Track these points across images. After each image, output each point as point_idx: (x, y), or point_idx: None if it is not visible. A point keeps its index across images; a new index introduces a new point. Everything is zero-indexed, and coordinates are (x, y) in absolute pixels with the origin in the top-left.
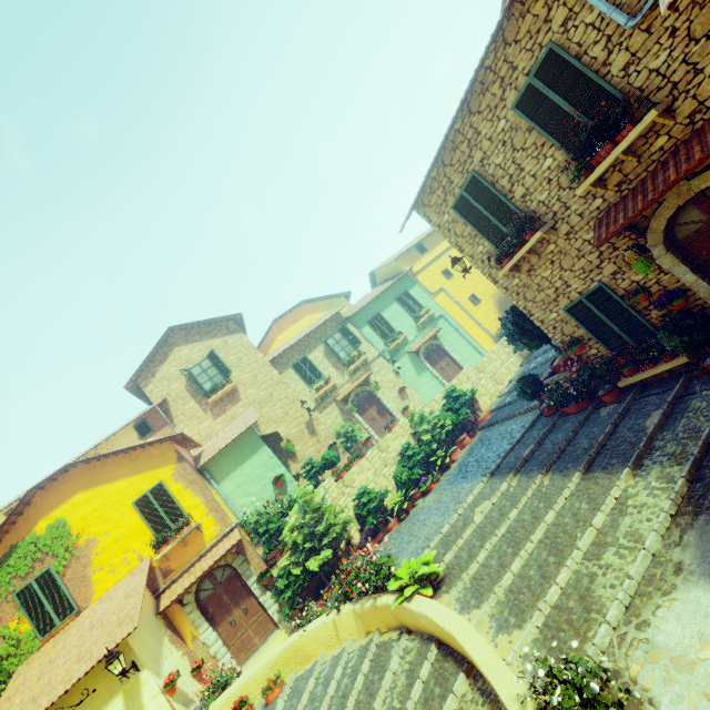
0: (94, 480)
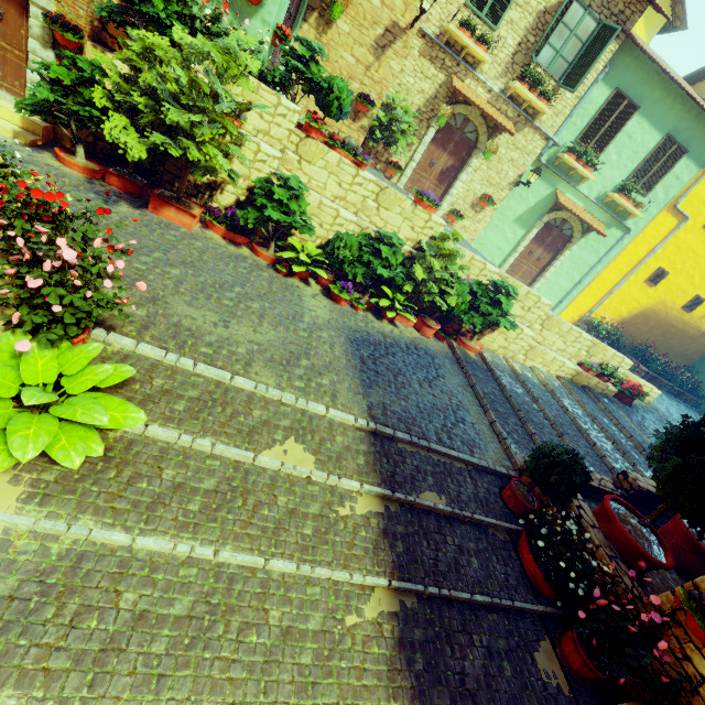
0: None
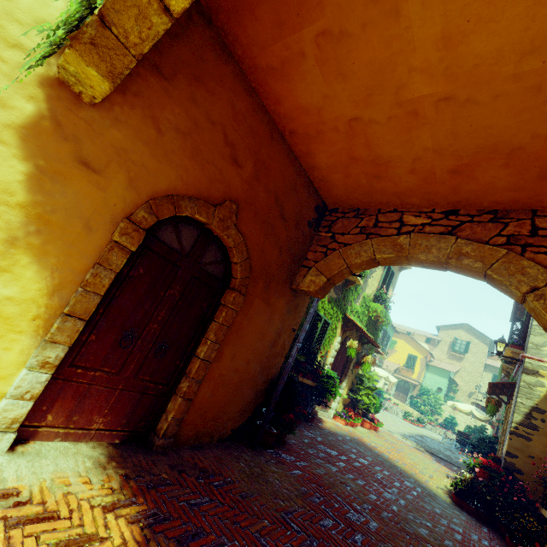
0: (407, 341)
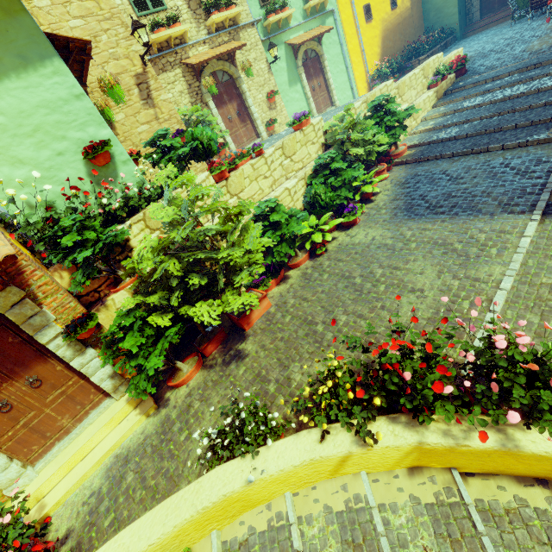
0: None
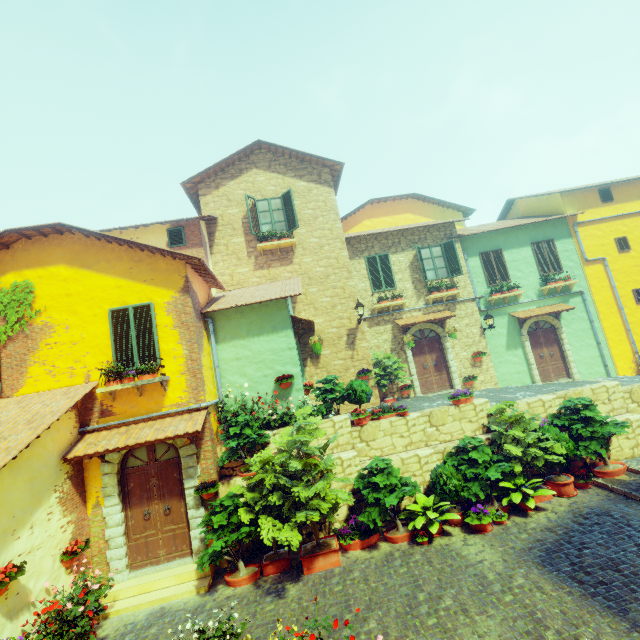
0: (84, 260)
